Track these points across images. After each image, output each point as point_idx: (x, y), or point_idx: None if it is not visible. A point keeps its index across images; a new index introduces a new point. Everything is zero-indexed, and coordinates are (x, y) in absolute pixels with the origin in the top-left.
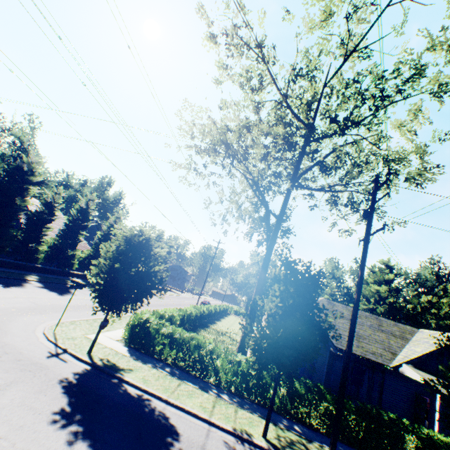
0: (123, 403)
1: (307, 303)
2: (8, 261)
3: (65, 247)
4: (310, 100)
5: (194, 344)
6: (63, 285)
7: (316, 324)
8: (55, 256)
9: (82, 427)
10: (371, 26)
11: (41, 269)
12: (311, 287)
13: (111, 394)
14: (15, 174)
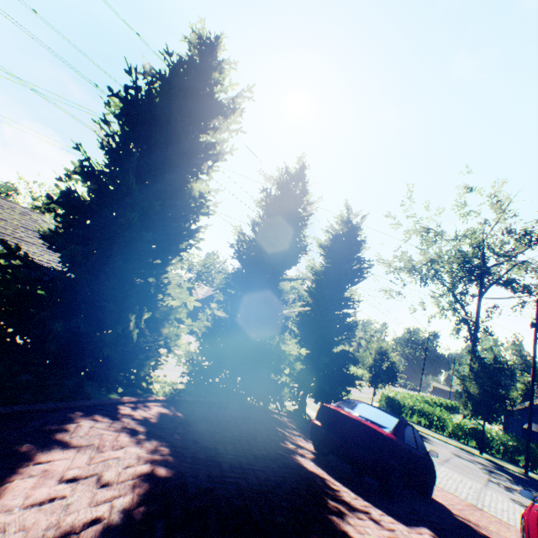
0: None
1: (492, 382)
2: None
3: None
4: (475, 246)
5: (426, 410)
6: None
7: (496, 392)
8: None
9: None
10: (502, 213)
11: None
12: (494, 373)
13: None
14: None
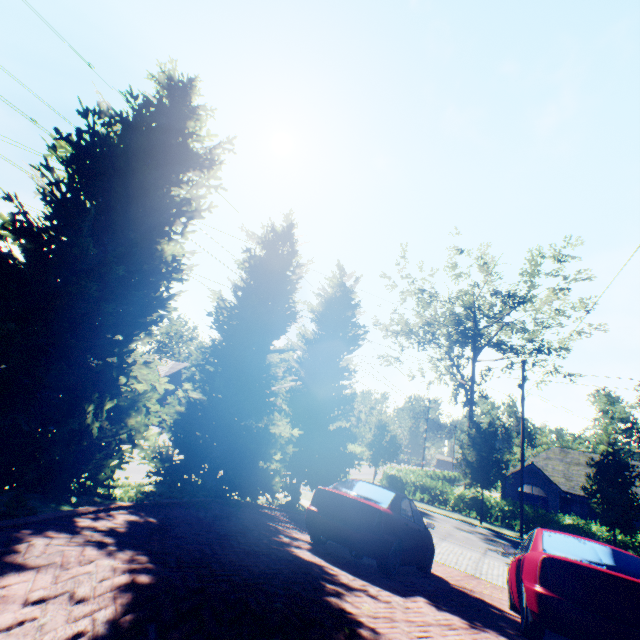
0: None
1: (487, 447)
2: None
3: None
4: (468, 308)
5: (429, 484)
6: None
7: (492, 457)
8: None
9: None
10: (488, 275)
11: None
12: (489, 437)
13: None
14: None
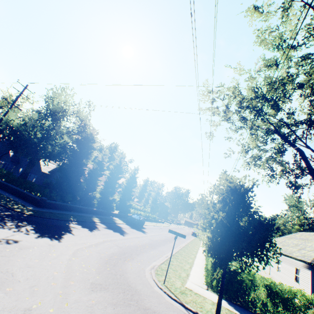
0: None
1: None
2: (79, 206)
3: (108, 193)
4: None
5: (303, 301)
6: (115, 225)
7: None
8: (103, 201)
9: None
10: None
11: (96, 212)
12: None
13: None
14: (83, 142)
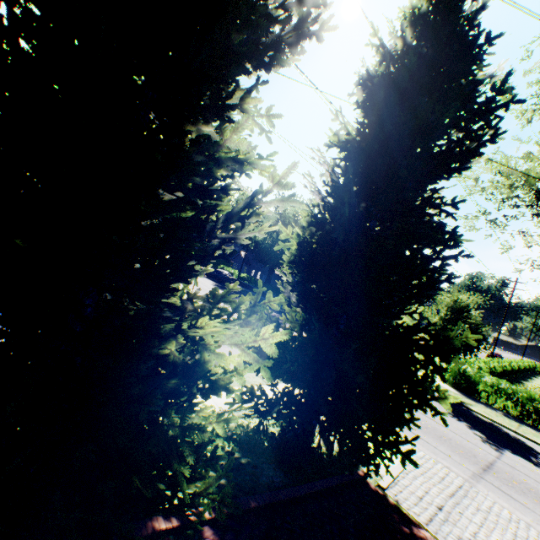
0: (481, 422)
1: None
2: None
3: None
4: None
5: (524, 396)
6: None
7: None
8: None
9: (468, 424)
10: None
11: None
12: None
13: (469, 414)
14: None
